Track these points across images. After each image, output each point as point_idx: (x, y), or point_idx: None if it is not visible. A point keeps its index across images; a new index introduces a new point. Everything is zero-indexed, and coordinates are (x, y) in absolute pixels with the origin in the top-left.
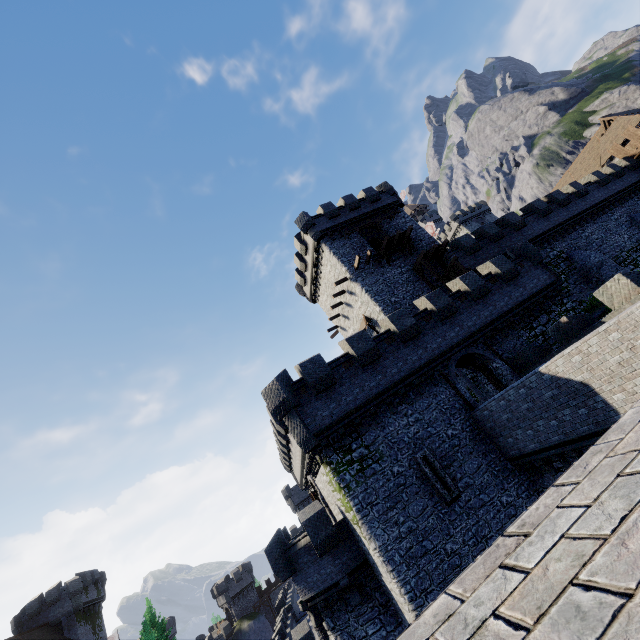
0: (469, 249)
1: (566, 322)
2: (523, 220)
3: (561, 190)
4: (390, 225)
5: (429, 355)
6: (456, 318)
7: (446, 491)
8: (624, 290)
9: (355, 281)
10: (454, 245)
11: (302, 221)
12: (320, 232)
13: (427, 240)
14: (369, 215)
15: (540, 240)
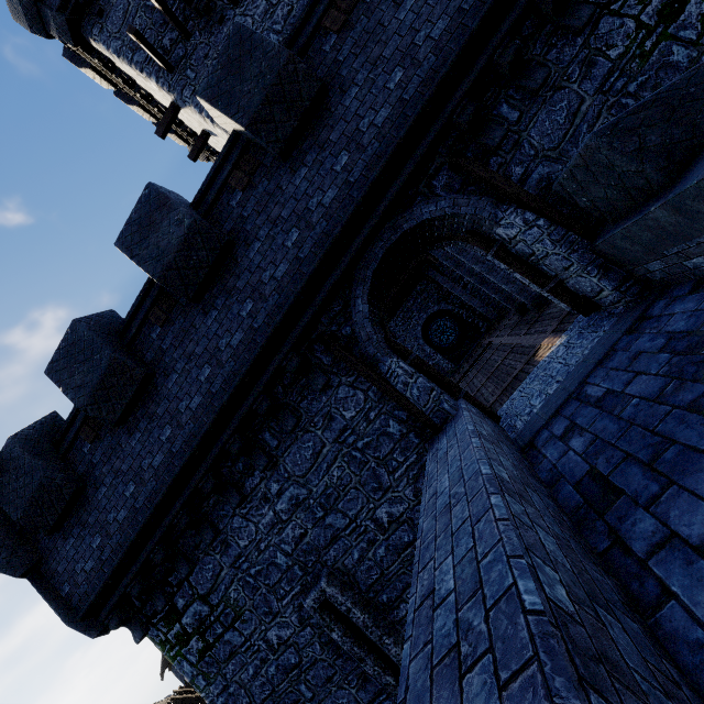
0: None
1: None
2: None
3: None
4: None
5: (272, 310)
6: (331, 118)
7: (390, 678)
8: None
9: (183, 105)
10: None
11: (15, 6)
12: (61, 12)
13: None
14: None
15: None
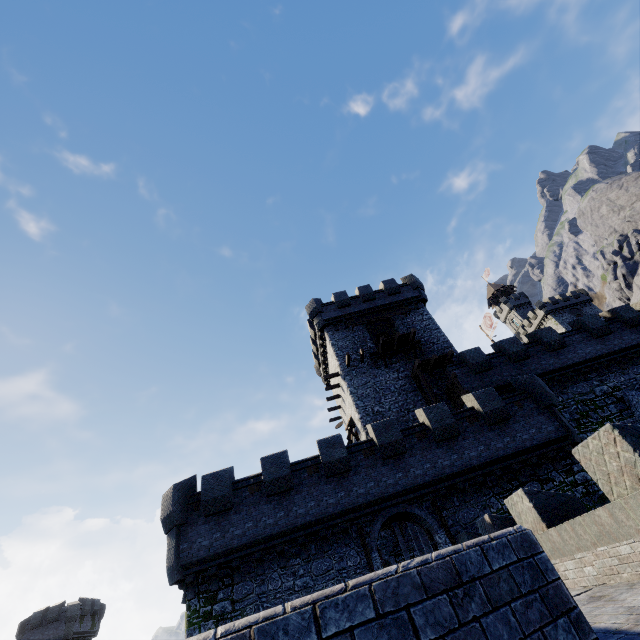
0: (474, 367)
1: (489, 523)
2: (562, 339)
3: (637, 304)
4: (403, 321)
5: (350, 501)
6: (403, 460)
7: None
8: (530, 516)
9: (343, 379)
10: (461, 358)
11: (311, 307)
12: (324, 321)
13: (441, 344)
14: (382, 308)
15: (584, 368)
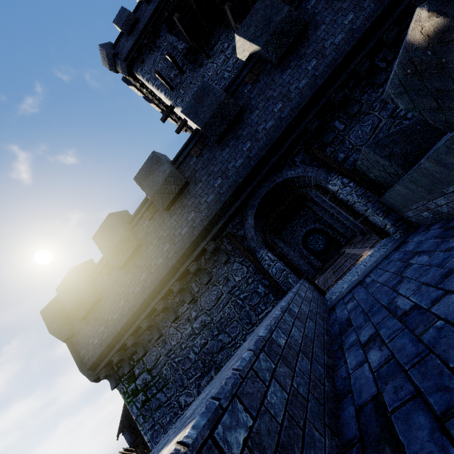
0: None
1: (436, 34)
2: None
3: None
4: None
5: (204, 218)
6: (244, 124)
7: None
8: None
9: (176, 106)
10: None
11: (104, 59)
12: (124, 61)
13: None
14: None
15: None
